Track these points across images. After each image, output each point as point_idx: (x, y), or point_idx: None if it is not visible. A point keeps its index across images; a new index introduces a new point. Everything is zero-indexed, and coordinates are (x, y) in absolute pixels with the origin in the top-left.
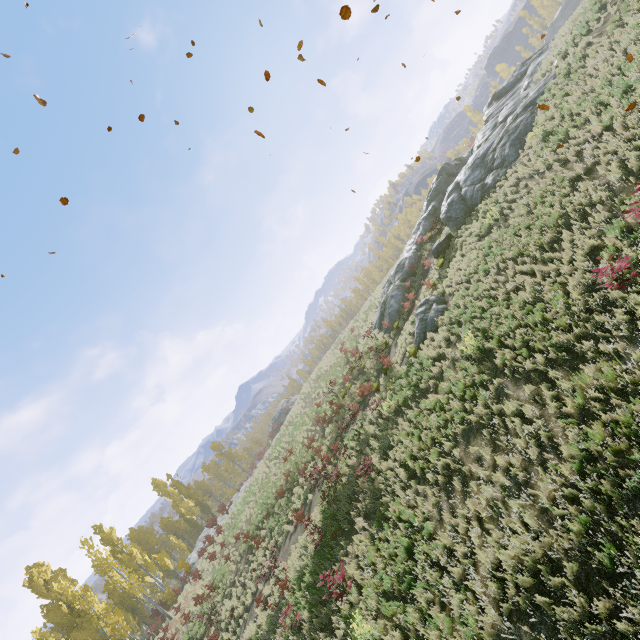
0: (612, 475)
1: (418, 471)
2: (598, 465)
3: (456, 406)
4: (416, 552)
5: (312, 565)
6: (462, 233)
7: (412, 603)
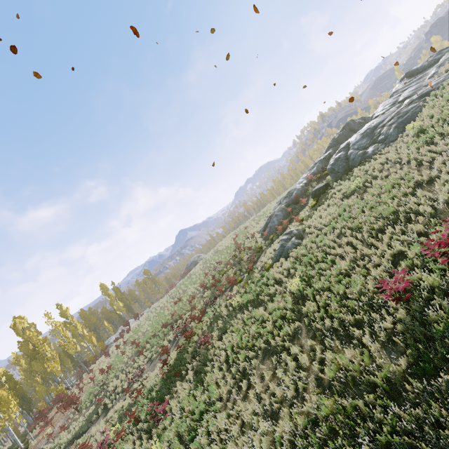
0: (322, 443)
1: (230, 361)
2: (315, 433)
3: (268, 327)
4: (204, 419)
5: (158, 387)
6: (336, 186)
7: None
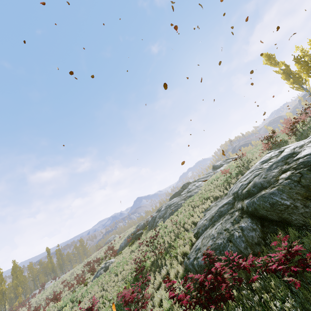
0: None
1: None
2: None
3: None
4: None
5: None
6: (142, 237)
7: None
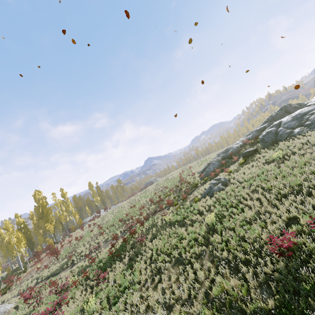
0: None
1: (153, 259)
2: None
3: (184, 244)
4: (125, 292)
5: (105, 260)
6: (262, 152)
7: (112, 310)
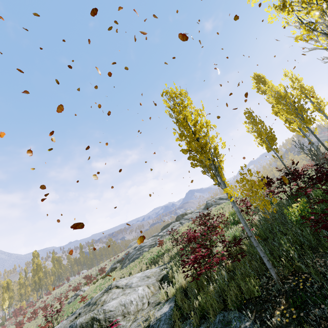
0: None
1: None
2: None
3: None
4: None
5: None
6: (112, 273)
7: None
